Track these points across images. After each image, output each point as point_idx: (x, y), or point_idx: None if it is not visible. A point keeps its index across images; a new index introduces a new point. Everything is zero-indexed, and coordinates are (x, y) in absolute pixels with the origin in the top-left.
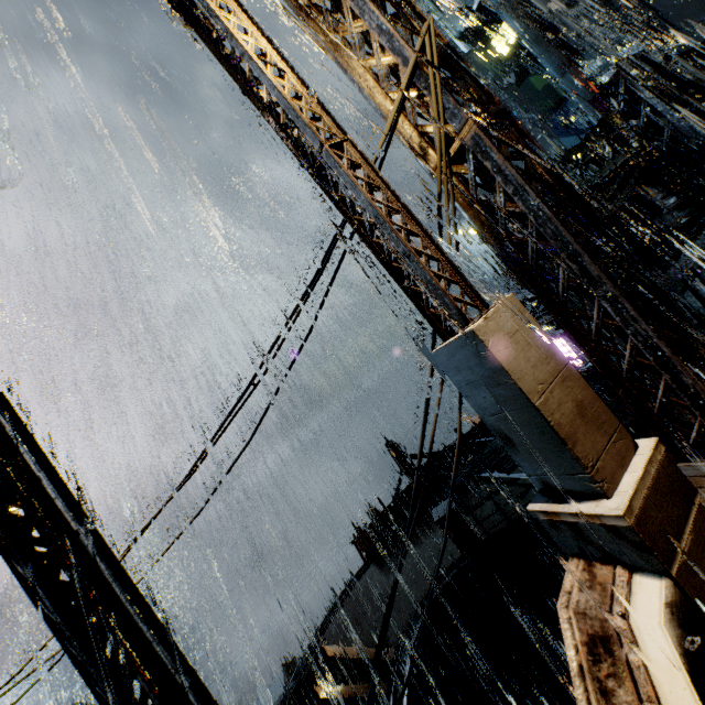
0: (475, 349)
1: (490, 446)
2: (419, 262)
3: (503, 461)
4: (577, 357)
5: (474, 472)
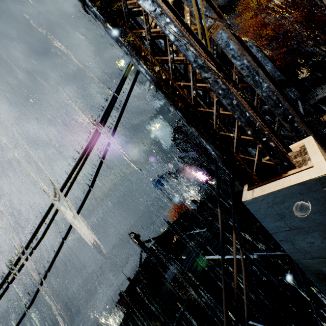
0: (323, 196)
1: (204, 237)
2: (241, 102)
3: (192, 234)
4: (210, 179)
5: (200, 256)
